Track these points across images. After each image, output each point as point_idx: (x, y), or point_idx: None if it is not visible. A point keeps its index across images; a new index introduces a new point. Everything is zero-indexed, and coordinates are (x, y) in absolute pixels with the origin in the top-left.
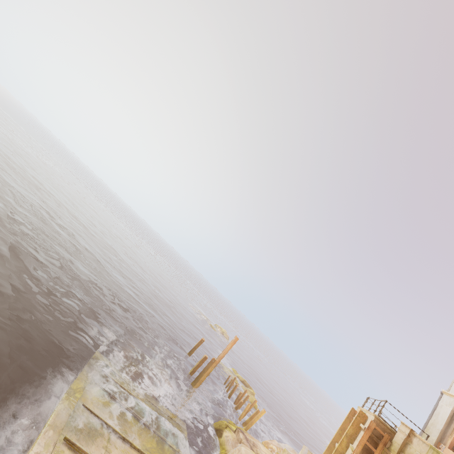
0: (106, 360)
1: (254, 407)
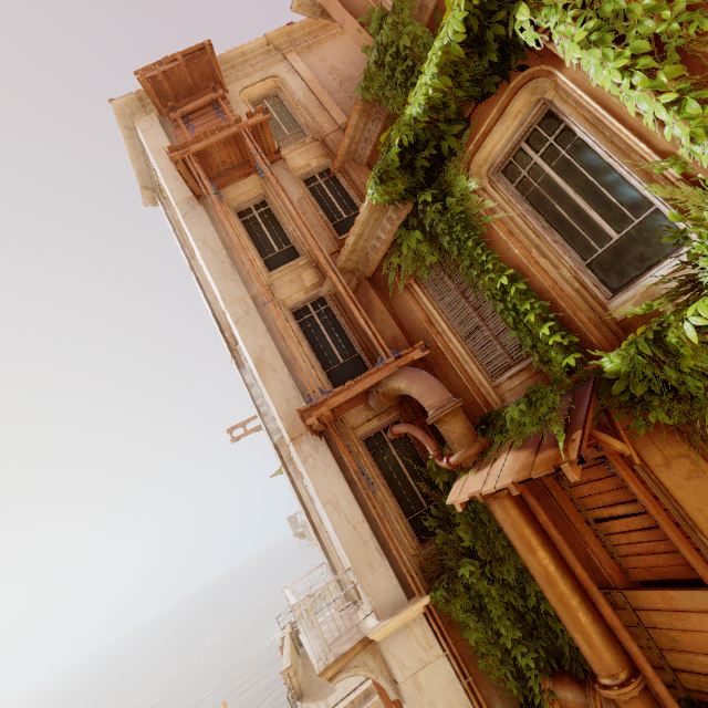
0: None
1: None
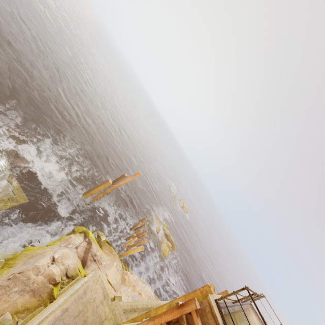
0: None
1: (162, 255)
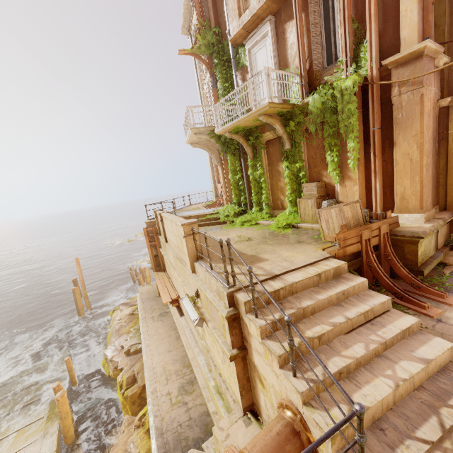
0: None
1: None
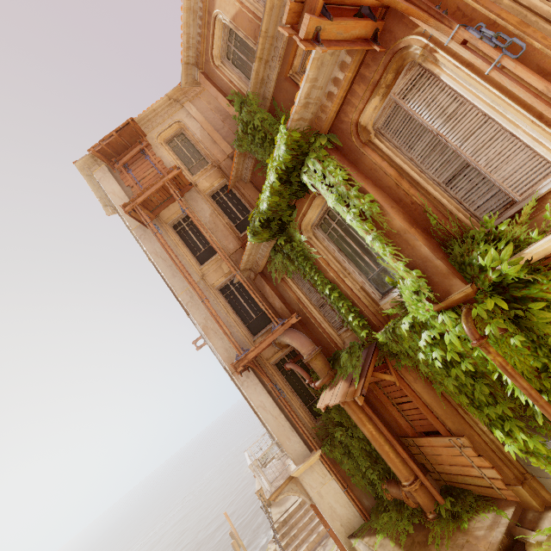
0: None
1: None
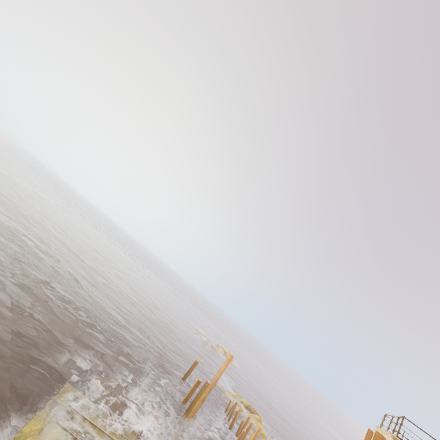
0: (78, 392)
1: (262, 437)
